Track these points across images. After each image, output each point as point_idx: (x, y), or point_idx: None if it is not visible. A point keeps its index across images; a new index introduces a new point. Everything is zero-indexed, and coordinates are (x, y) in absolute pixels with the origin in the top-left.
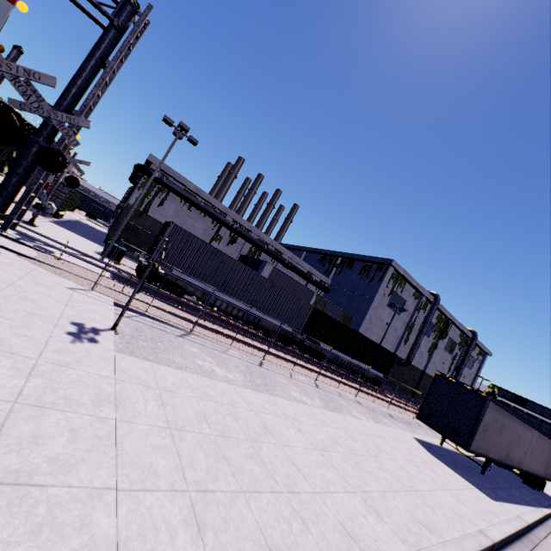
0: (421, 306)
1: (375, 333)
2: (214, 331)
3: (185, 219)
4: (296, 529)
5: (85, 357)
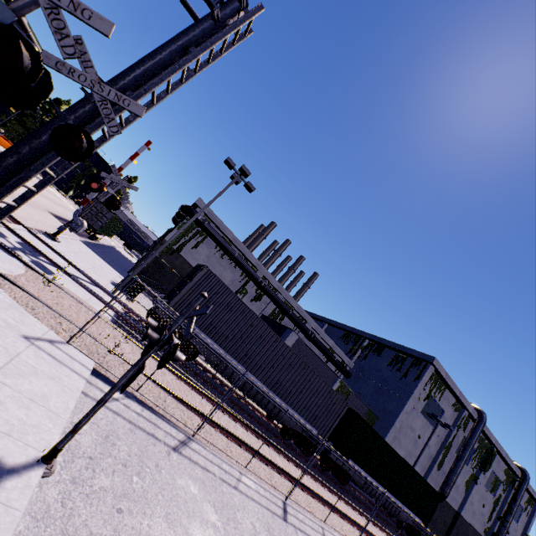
0: (461, 422)
1: (404, 446)
2: (225, 431)
3: (215, 266)
4: None
5: None
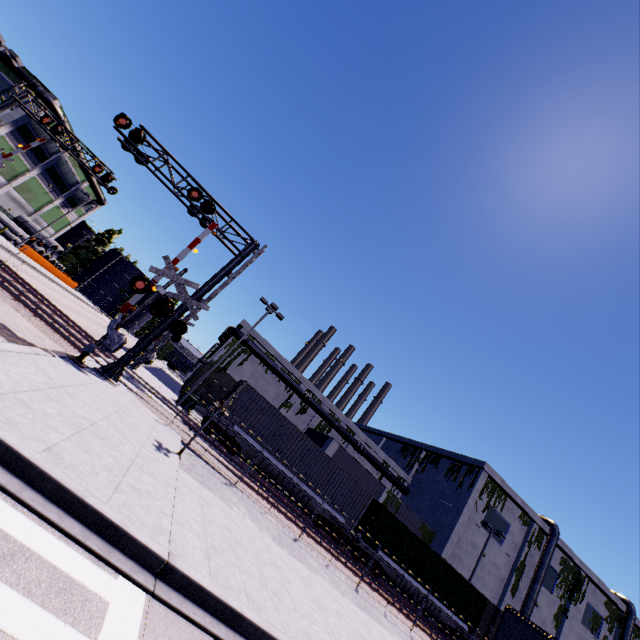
0: (532, 538)
1: (467, 565)
2: (257, 492)
3: (260, 381)
4: (269, 604)
5: (162, 461)
